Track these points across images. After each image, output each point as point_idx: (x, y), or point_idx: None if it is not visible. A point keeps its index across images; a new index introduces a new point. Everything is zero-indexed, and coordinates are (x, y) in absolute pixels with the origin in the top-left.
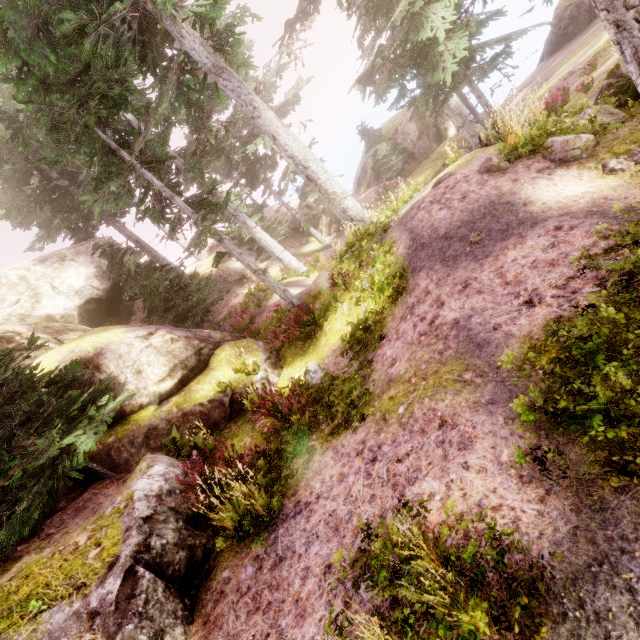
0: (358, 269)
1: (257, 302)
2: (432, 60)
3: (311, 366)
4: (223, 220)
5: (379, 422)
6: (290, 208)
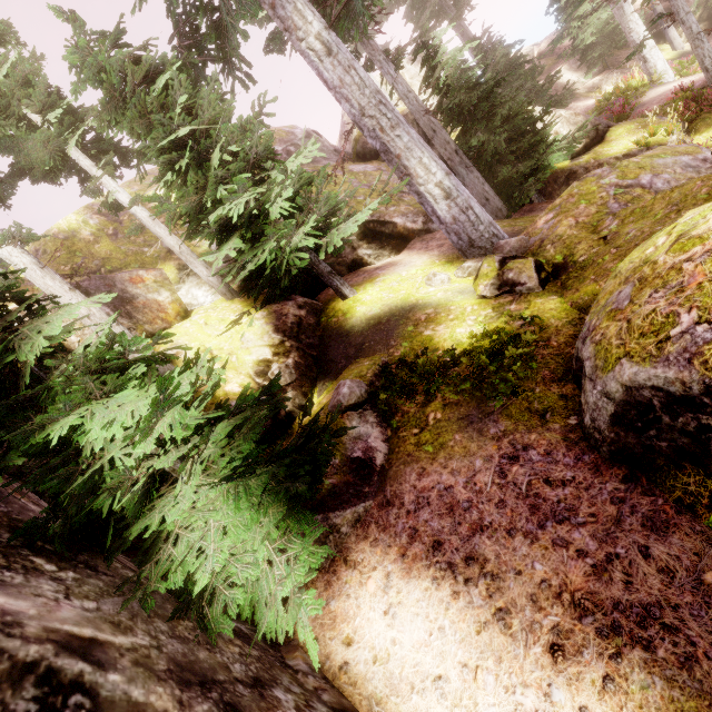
0: None
1: (622, 102)
2: None
3: None
4: (563, 18)
5: None
6: None
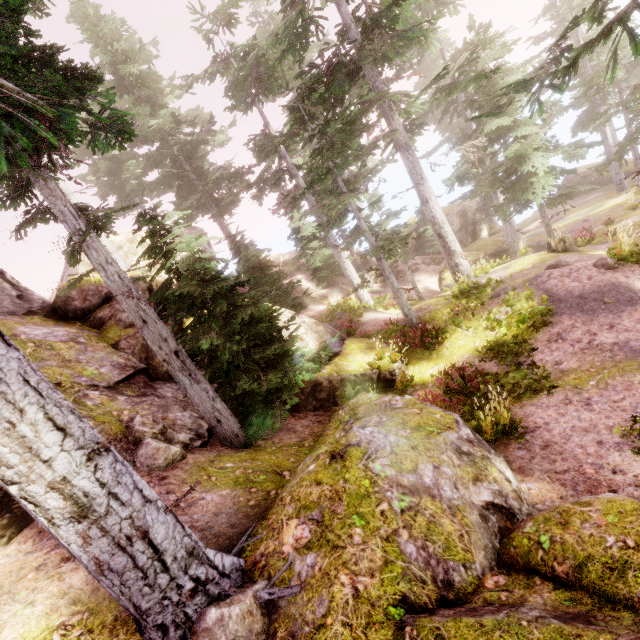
0: (477, 307)
1: (347, 317)
2: (523, 185)
3: (445, 366)
4: (300, 245)
5: (573, 389)
6: (354, 252)
